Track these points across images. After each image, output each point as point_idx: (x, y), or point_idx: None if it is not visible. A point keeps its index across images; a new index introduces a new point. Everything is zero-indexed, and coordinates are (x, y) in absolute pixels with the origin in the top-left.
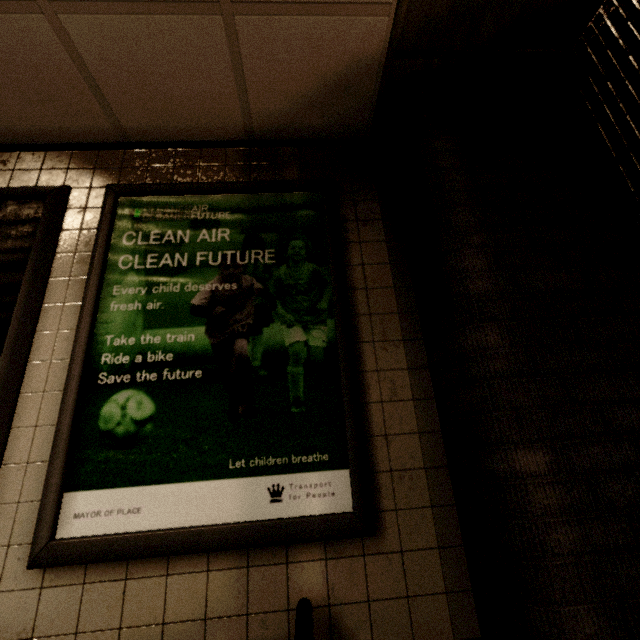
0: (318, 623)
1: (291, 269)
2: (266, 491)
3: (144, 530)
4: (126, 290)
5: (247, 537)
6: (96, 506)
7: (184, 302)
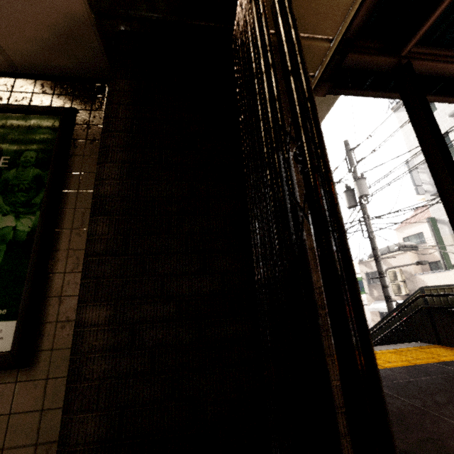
0: None
1: (19, 172)
2: None
3: None
4: None
5: None
6: None
7: None
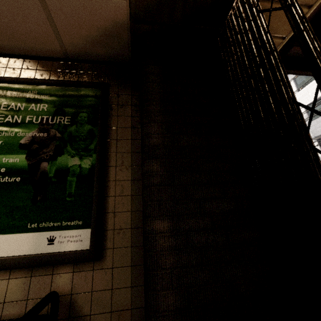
0: (64, 303)
1: (78, 127)
2: (46, 239)
3: None
4: None
5: (31, 262)
6: None
7: (16, 141)
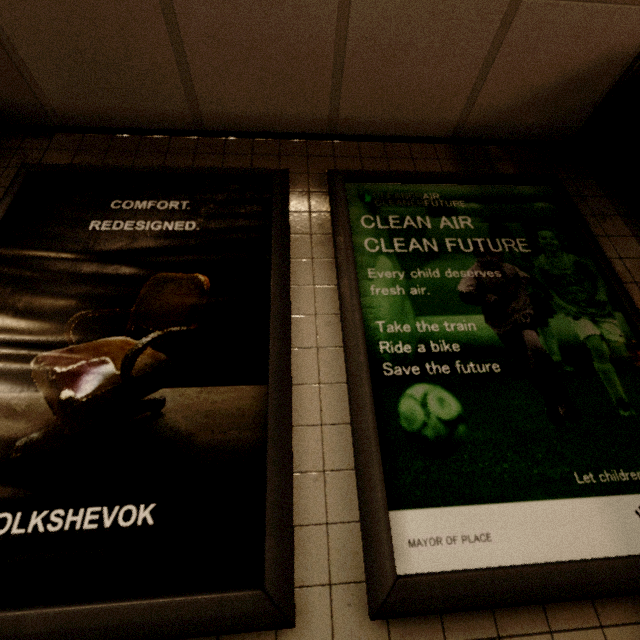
0: None
1: (551, 259)
2: (635, 515)
3: (504, 565)
4: (382, 273)
5: None
6: (432, 530)
7: (450, 288)
